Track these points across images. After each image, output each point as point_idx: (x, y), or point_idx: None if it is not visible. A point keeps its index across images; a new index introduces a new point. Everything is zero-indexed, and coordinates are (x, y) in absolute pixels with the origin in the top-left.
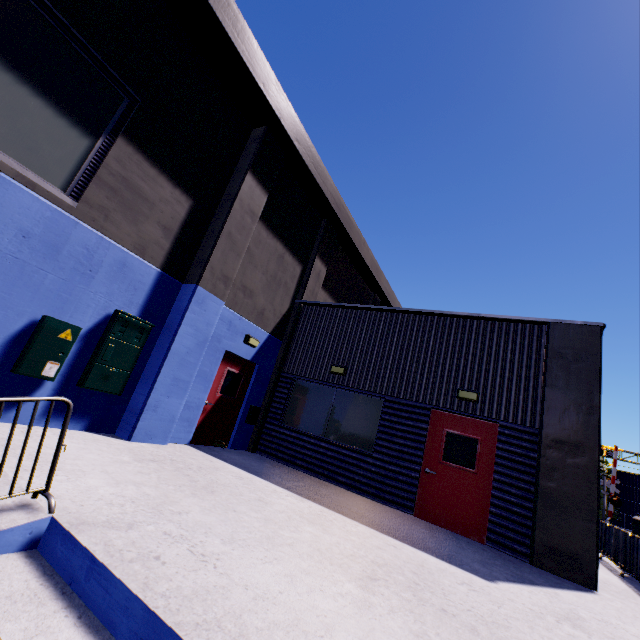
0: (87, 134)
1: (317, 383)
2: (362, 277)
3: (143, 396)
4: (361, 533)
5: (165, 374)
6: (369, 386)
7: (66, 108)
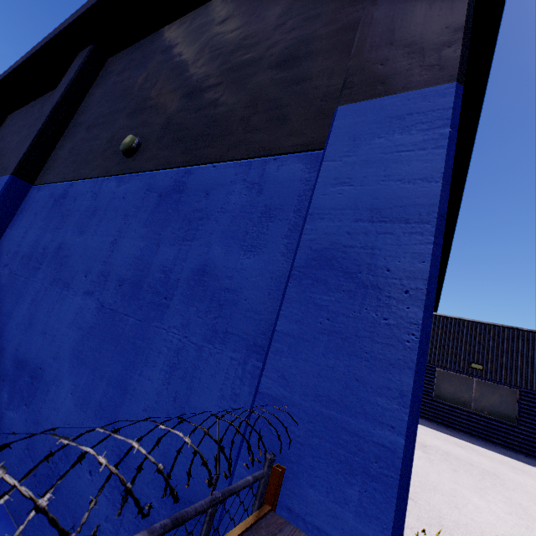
0: None
1: (457, 373)
2: None
3: None
4: None
5: None
6: (505, 380)
7: None
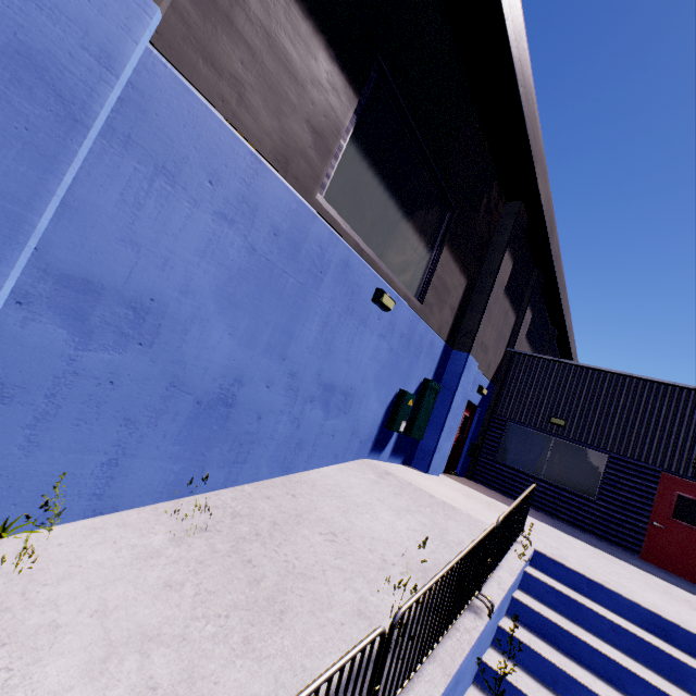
0: (429, 250)
1: (533, 429)
2: (548, 314)
3: (433, 441)
4: (641, 573)
5: (446, 425)
6: (592, 441)
7: (424, 235)
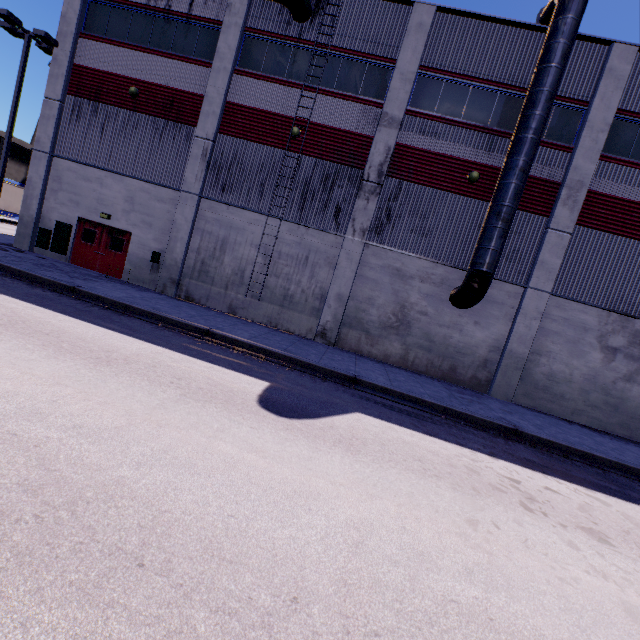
0: None
1: None
2: None
3: None
4: None
5: None
6: None
7: None
